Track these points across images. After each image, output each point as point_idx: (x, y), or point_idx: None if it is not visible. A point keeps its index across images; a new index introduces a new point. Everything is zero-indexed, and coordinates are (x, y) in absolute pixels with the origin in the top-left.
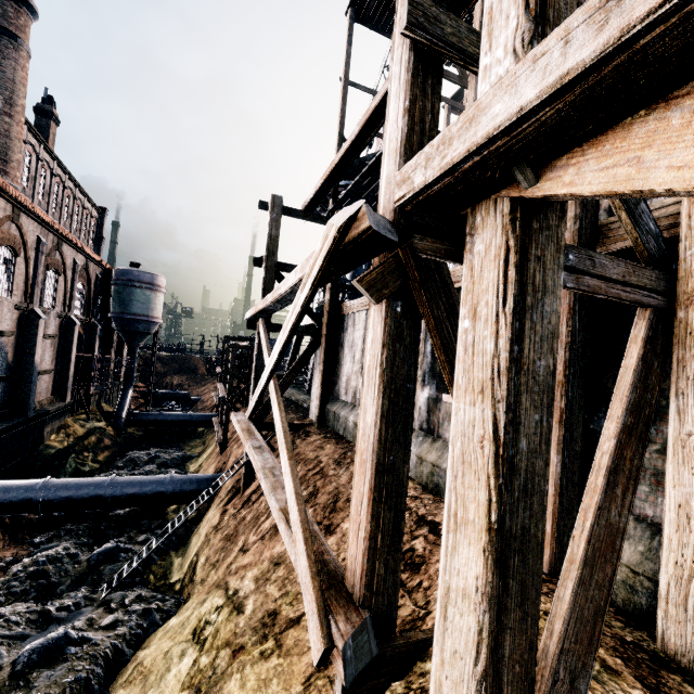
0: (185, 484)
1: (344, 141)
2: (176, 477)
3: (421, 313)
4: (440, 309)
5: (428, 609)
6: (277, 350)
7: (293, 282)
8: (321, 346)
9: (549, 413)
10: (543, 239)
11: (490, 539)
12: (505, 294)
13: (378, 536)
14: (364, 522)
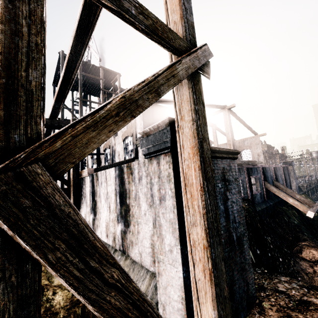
0: None
1: None
2: None
3: None
4: None
5: None
6: None
7: None
8: None
9: None
10: None
11: None
12: None
13: None
14: None
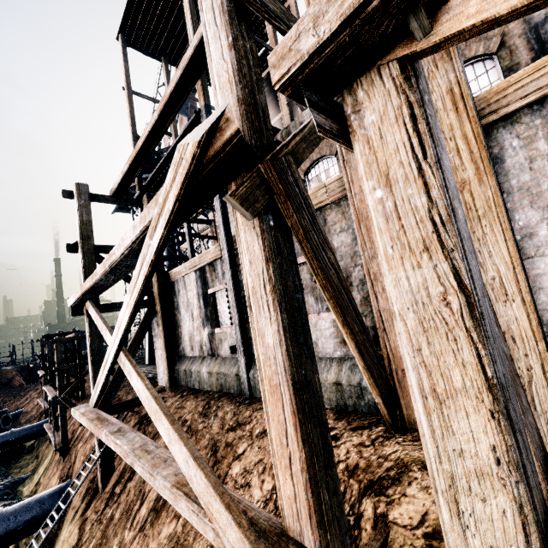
0: (22, 513)
1: (138, 138)
2: (6, 511)
3: (289, 226)
4: (305, 219)
5: (357, 513)
6: (125, 316)
7: (132, 238)
8: (157, 314)
9: (476, 259)
10: (427, 101)
11: (494, 397)
12: (423, 146)
13: (314, 460)
14: (297, 452)
